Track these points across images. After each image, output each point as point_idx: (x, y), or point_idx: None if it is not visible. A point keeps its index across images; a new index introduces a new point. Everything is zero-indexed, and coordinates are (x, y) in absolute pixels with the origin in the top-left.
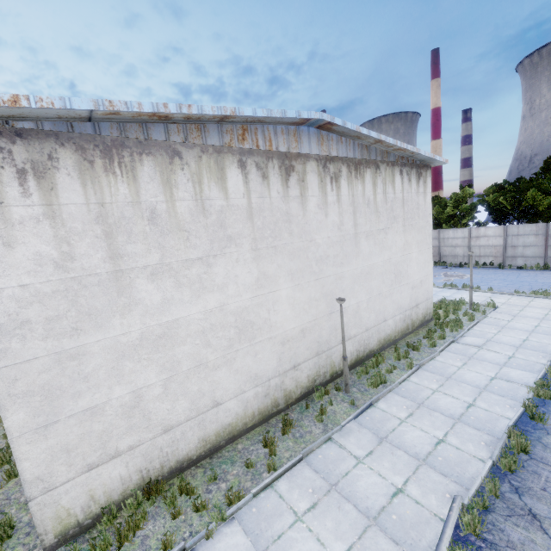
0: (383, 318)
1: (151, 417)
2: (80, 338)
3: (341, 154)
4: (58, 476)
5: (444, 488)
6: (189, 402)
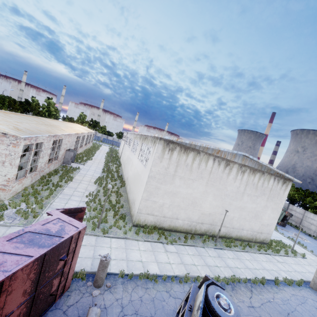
0: (242, 228)
1: (163, 211)
2: (161, 185)
3: (249, 165)
4: (143, 211)
5: (231, 273)
6: (172, 213)
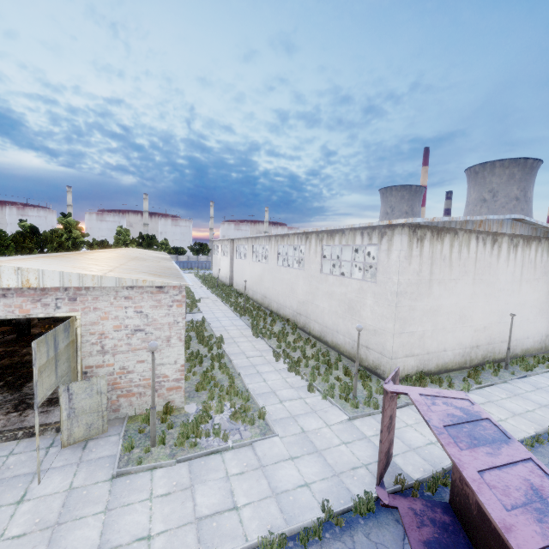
0: (527, 336)
1: (425, 344)
2: (415, 303)
3: (521, 233)
4: (399, 354)
5: None
6: (437, 344)
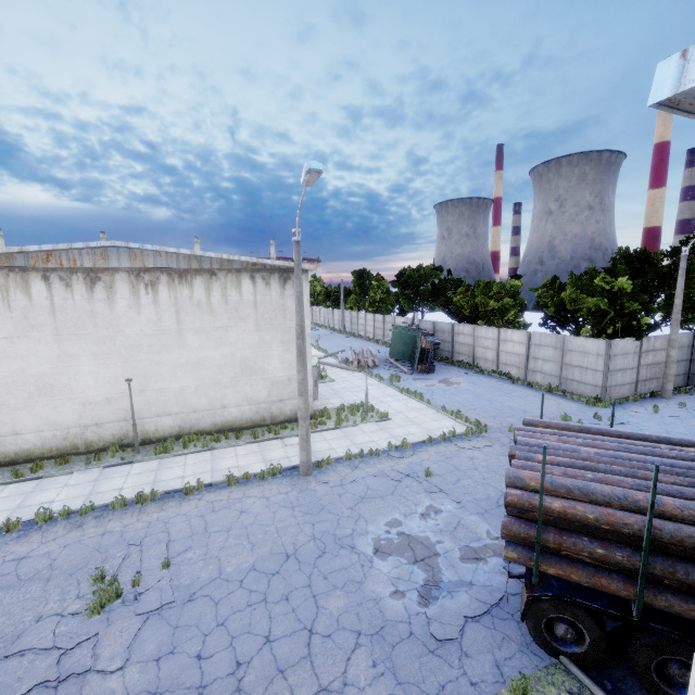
0: (221, 405)
1: None
2: None
3: (160, 266)
4: None
5: (71, 507)
6: None
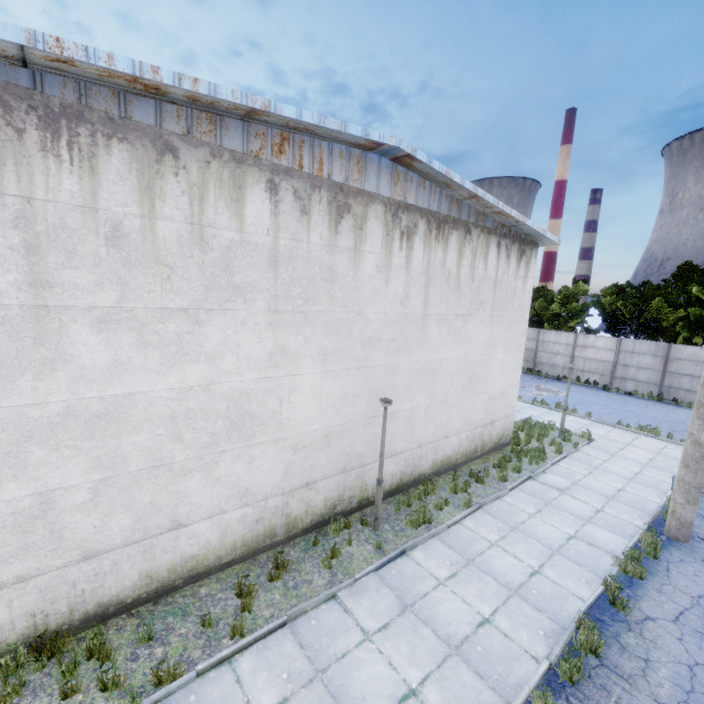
0: (444, 434)
1: (65, 534)
2: None
3: (421, 203)
4: None
5: (476, 697)
6: (133, 518)
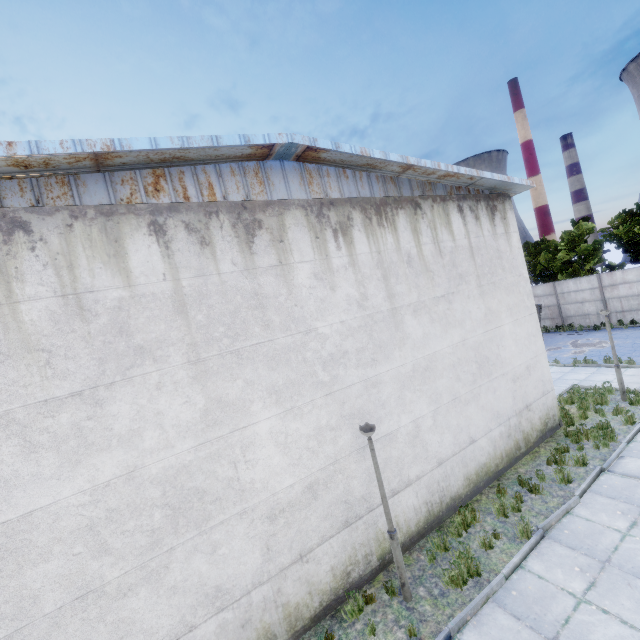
0: (468, 439)
1: None
2: None
3: (347, 194)
4: None
5: None
6: None
